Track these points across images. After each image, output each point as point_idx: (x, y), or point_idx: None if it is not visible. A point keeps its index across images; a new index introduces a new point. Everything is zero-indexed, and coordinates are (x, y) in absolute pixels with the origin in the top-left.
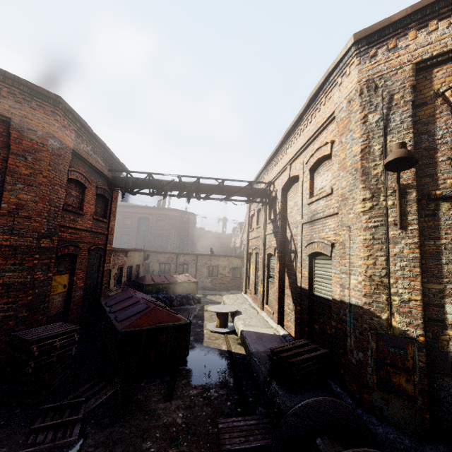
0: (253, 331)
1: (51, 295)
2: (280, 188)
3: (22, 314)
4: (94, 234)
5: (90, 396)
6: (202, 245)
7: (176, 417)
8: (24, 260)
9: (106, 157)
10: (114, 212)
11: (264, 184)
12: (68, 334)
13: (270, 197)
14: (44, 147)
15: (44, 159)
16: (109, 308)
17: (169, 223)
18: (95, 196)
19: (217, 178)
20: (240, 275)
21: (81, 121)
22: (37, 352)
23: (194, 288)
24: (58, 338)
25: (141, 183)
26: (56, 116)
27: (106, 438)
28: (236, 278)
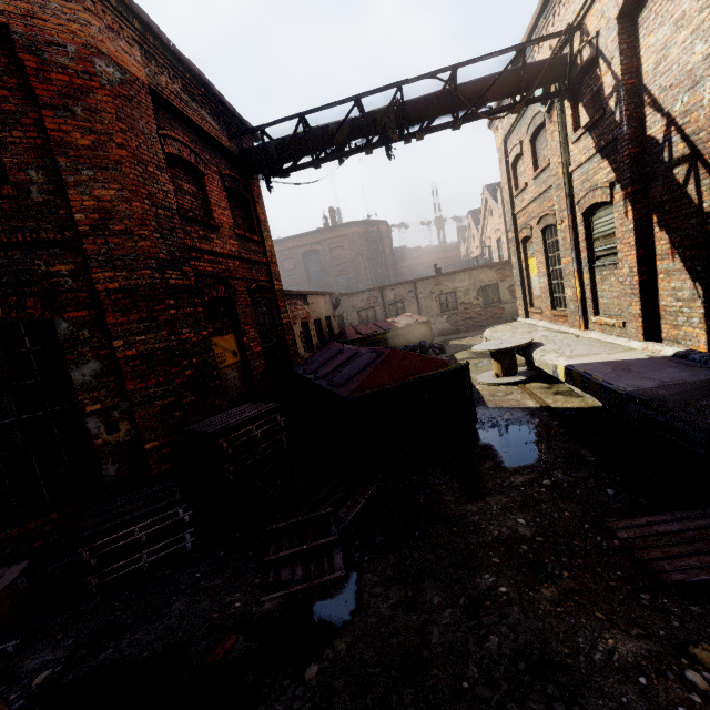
0: (595, 362)
1: (220, 369)
2: (613, 14)
3: (188, 399)
4: (247, 263)
5: (335, 505)
6: (411, 273)
7: (515, 526)
8: (154, 312)
9: (216, 110)
10: (265, 224)
11: (547, 53)
12: (266, 417)
13: (575, 70)
14: (93, 82)
15: (103, 108)
16: (312, 376)
17: (350, 249)
18: (225, 193)
19: (440, 69)
20: (498, 297)
21: (137, 12)
22: (230, 449)
23: (427, 333)
24: (254, 425)
25: (292, 147)
26: (83, 0)
27: (397, 571)
28: (492, 304)
